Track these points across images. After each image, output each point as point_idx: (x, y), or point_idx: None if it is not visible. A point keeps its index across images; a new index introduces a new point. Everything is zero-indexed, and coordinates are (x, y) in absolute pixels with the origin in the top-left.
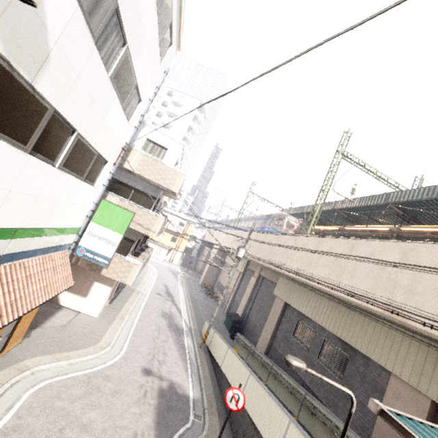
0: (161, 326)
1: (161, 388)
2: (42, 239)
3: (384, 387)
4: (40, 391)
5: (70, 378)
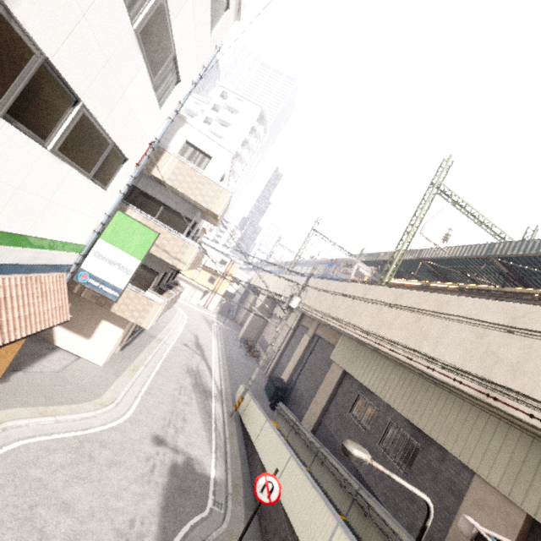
0: (184, 384)
1: (175, 463)
2: (25, 252)
3: (463, 490)
4: (12, 453)
5: (54, 440)
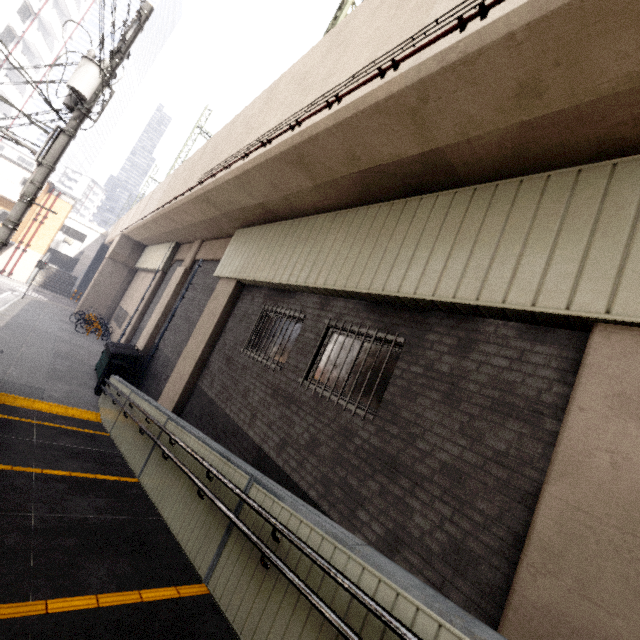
0: None
1: None
2: None
3: (544, 394)
4: None
5: None
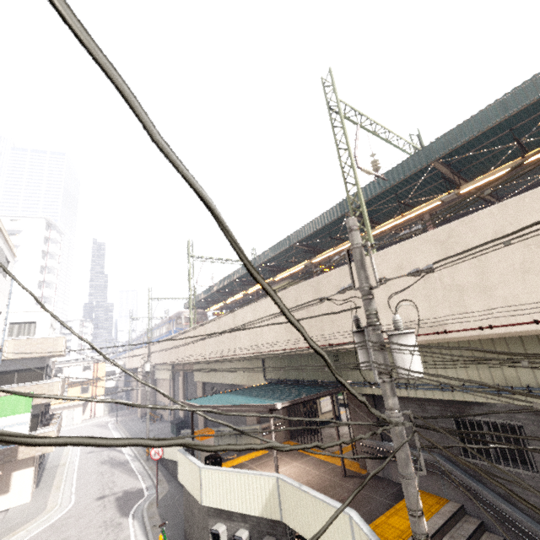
0: (103, 470)
1: (117, 497)
2: None
3: None
4: None
5: (34, 535)
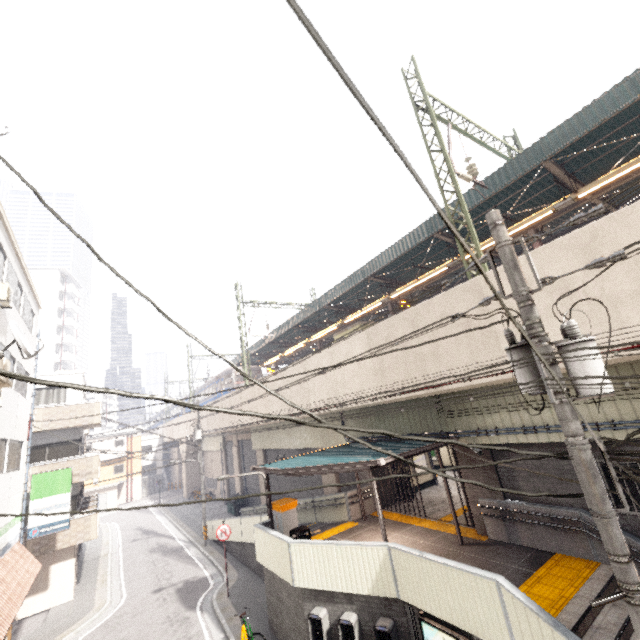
0: (154, 560)
1: (178, 588)
2: (7, 535)
3: None
4: None
5: (86, 637)
